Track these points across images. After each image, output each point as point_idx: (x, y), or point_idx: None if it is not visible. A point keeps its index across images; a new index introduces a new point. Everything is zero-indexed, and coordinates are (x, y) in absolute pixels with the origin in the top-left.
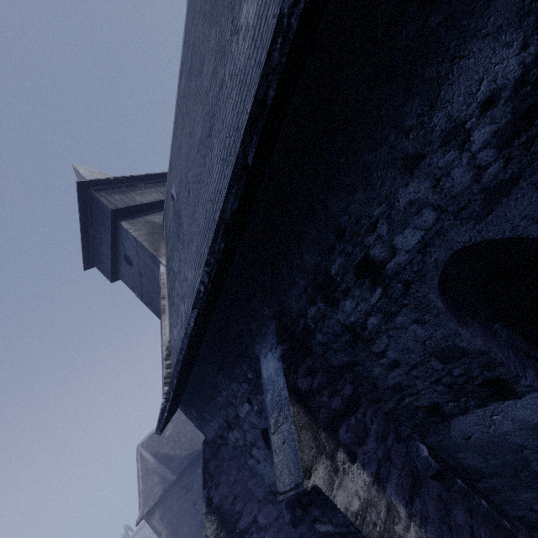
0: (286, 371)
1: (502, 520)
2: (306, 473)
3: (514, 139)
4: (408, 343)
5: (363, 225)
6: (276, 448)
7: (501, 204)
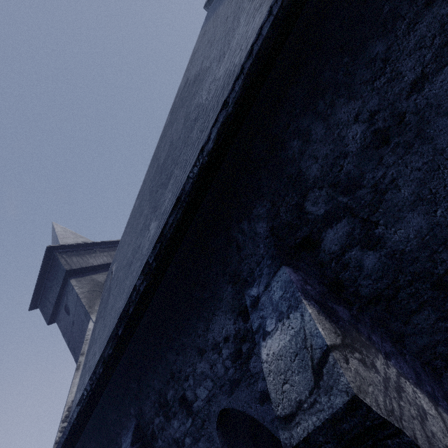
0: None
1: None
2: None
3: (237, 360)
4: None
5: (183, 375)
6: None
7: (236, 390)
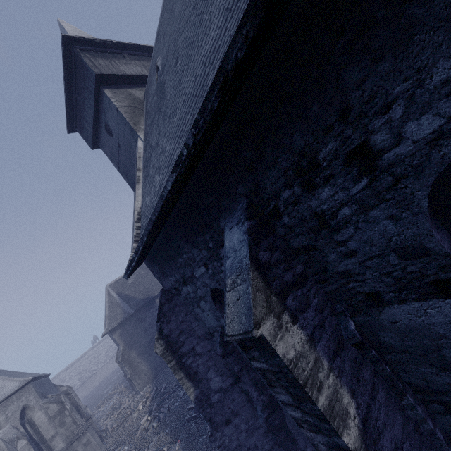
0: (250, 243)
1: (398, 383)
2: (256, 325)
3: None
4: (373, 236)
5: (375, 105)
6: (230, 302)
7: None
